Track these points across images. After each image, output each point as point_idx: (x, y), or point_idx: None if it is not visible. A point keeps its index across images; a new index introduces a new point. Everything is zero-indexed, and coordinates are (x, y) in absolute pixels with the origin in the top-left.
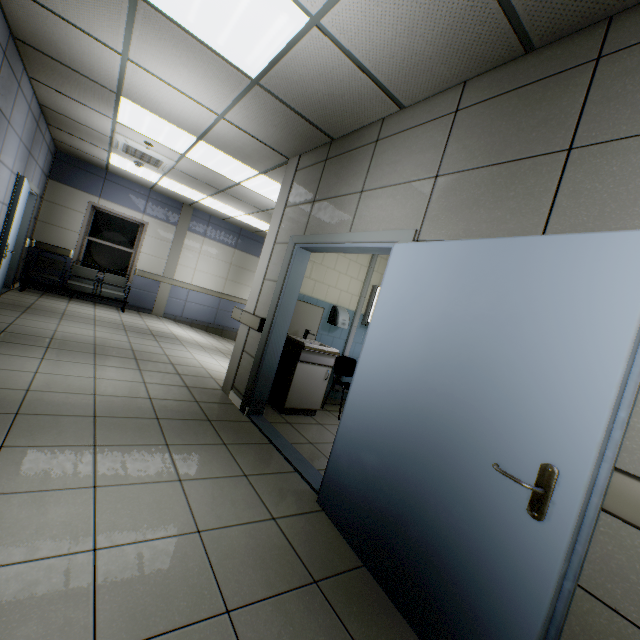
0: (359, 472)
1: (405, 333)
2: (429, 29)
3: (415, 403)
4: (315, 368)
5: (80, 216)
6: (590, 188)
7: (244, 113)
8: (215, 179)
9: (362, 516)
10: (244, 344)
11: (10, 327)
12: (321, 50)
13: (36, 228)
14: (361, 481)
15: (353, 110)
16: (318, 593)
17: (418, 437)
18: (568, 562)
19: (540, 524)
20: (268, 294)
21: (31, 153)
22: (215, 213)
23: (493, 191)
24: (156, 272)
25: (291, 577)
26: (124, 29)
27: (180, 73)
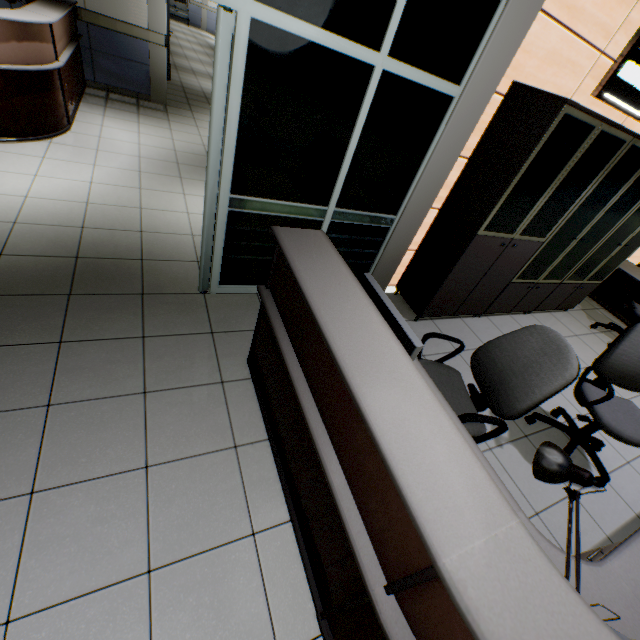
0: None
1: None
2: None
3: None
4: None
5: None
6: None
7: None
8: None
9: None
10: None
11: None
12: None
13: None
14: None
15: None
16: None
17: None
18: None
19: None
20: None
21: None
22: None
23: None
24: (199, 2)
25: None
26: None
27: None
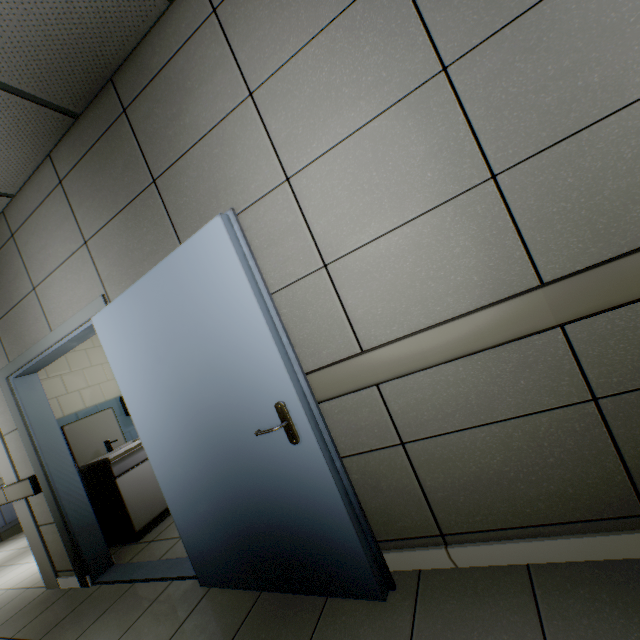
0: (206, 526)
1: (151, 386)
2: None
3: (196, 434)
4: (142, 468)
5: None
6: (184, 203)
7: None
8: None
9: (233, 556)
10: (34, 519)
11: None
12: None
13: None
14: (212, 531)
15: None
16: None
17: (216, 457)
18: (328, 451)
19: (301, 444)
20: (19, 448)
21: None
22: None
23: (132, 234)
24: None
25: None
26: None
27: None
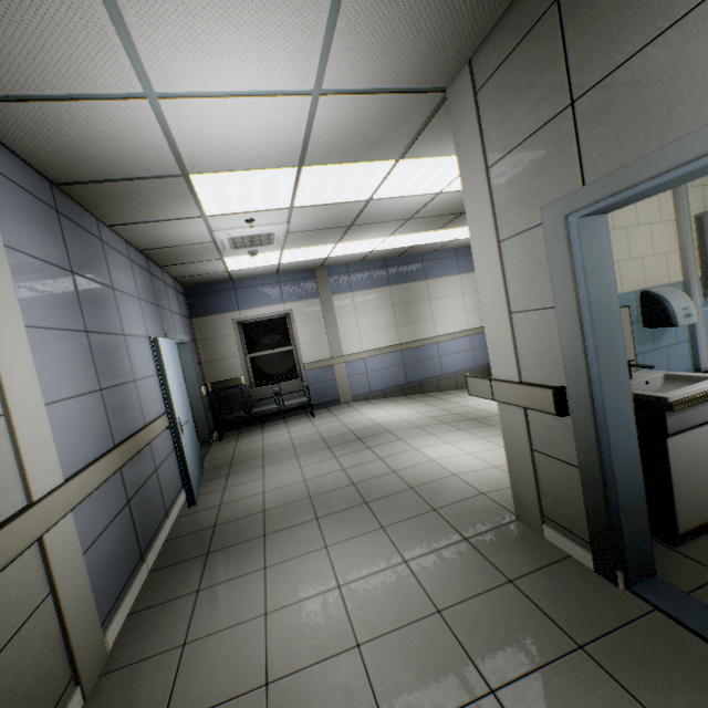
0: None
1: None
2: None
3: None
4: (701, 433)
5: (232, 339)
6: None
7: (350, 46)
8: (338, 215)
9: None
10: (527, 439)
11: (220, 513)
12: None
13: (204, 372)
14: None
15: None
16: None
17: None
18: None
19: None
20: (538, 338)
21: (159, 306)
22: (350, 259)
23: None
24: (323, 357)
25: None
26: (112, 29)
27: (226, 50)
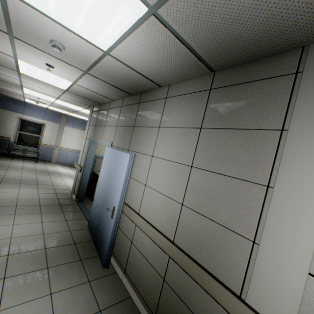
0: (94, 215)
1: (104, 174)
2: (104, 88)
3: (103, 194)
4: None
5: (14, 123)
6: (135, 138)
7: (68, 96)
8: (69, 108)
9: (94, 227)
10: (77, 176)
11: None
12: (80, 88)
13: None
14: (94, 217)
15: (100, 99)
16: (74, 245)
17: (103, 203)
18: (116, 227)
19: (112, 219)
20: (84, 158)
21: None
22: (76, 117)
23: (124, 134)
24: (51, 144)
25: (68, 242)
26: (18, 76)
27: (41, 86)
